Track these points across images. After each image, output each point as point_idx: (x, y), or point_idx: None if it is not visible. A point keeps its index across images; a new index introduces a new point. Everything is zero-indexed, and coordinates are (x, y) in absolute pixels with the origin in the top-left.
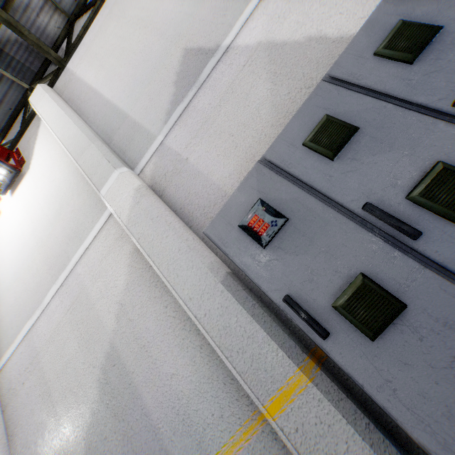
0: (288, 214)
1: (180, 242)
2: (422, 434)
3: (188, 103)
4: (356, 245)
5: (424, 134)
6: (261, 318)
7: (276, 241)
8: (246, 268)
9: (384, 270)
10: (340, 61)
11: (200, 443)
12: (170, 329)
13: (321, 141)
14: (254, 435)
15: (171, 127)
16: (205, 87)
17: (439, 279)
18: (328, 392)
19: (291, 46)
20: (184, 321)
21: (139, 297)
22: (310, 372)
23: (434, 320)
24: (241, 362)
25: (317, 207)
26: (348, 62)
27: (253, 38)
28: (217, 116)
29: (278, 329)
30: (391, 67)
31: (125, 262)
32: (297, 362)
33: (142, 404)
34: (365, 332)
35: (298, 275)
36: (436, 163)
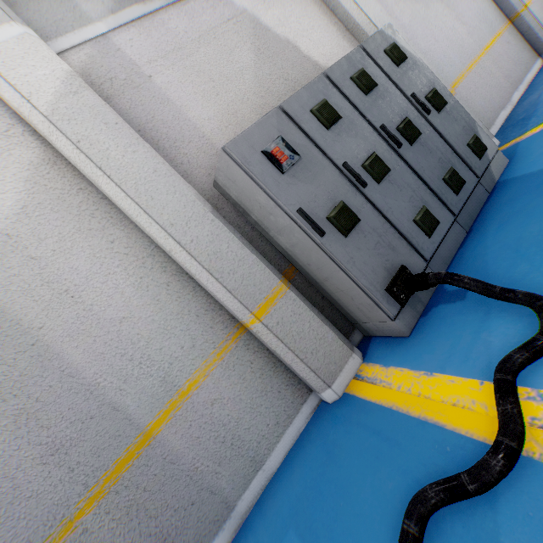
0: (300, 154)
1: (157, 162)
2: (364, 280)
3: (154, 12)
4: (339, 185)
5: (369, 136)
6: (249, 247)
7: (292, 171)
8: (268, 185)
9: (352, 201)
10: (333, 69)
11: (166, 380)
12: (120, 268)
13: (323, 114)
14: (229, 352)
15: (124, 25)
16: (179, 9)
17: (373, 208)
18: (298, 295)
19: (274, 36)
20: (143, 258)
21: (56, 227)
22: (287, 284)
23: (370, 228)
24: (232, 282)
25: (319, 156)
26: (337, 73)
27: (239, 1)
28: (195, 51)
29: (262, 256)
30: (357, 91)
31: (18, 174)
32: (279, 277)
33: (63, 365)
34: (343, 232)
35: (307, 197)
36: (374, 153)
